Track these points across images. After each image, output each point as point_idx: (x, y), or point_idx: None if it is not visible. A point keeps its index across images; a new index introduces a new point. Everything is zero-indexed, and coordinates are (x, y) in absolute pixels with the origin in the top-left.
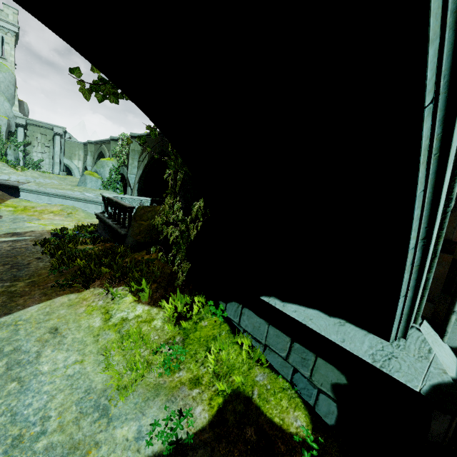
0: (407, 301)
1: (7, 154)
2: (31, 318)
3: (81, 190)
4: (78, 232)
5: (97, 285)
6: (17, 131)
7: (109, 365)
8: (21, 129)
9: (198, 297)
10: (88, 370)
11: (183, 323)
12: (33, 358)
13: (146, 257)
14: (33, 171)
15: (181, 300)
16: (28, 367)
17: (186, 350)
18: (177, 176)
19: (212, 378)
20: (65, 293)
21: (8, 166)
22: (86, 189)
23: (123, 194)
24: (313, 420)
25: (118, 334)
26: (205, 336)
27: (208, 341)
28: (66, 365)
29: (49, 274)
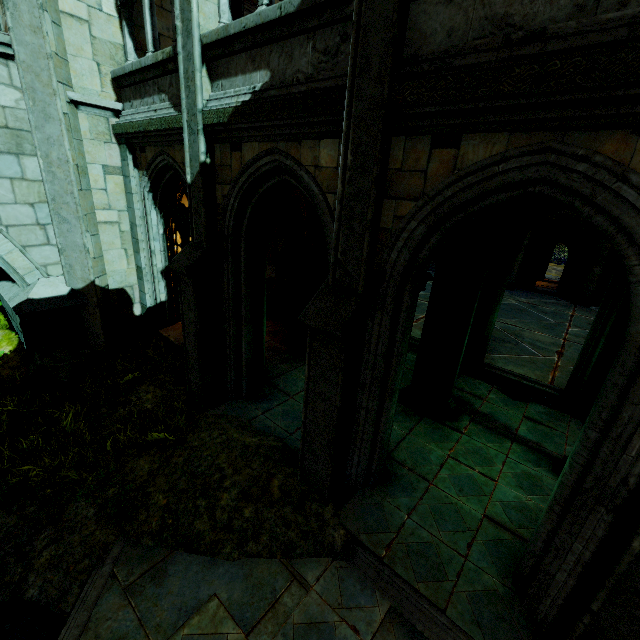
0: (4, 260)
1: None
2: None
3: None
4: None
5: None
6: None
7: None
8: None
9: None
10: None
11: None
12: None
13: None
14: None
15: None
16: None
17: None
18: None
19: None
20: None
21: None
22: None
23: None
24: (17, 348)
25: None
26: None
27: None
28: None
29: None
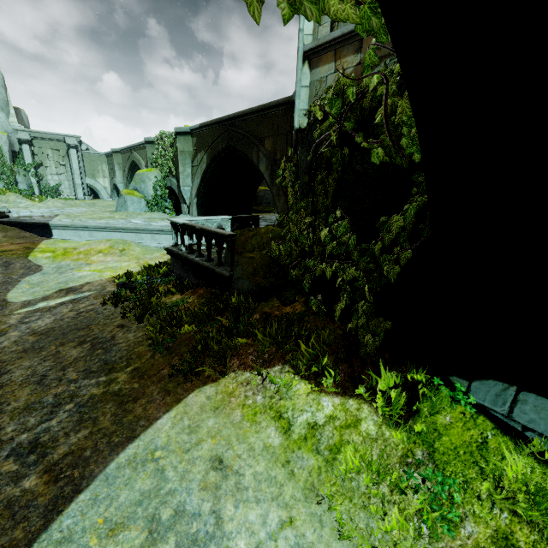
0: None
1: (17, 182)
2: (170, 442)
3: (123, 216)
4: (149, 277)
5: (237, 367)
6: (22, 150)
7: (354, 535)
8: (26, 146)
9: (413, 373)
10: (310, 538)
11: (417, 425)
12: (212, 527)
13: (288, 310)
14: (54, 200)
15: (388, 382)
16: (213, 547)
17: (454, 479)
18: (314, 176)
19: (530, 533)
20: (194, 385)
21: (23, 198)
22: (129, 214)
23: (175, 214)
24: None
25: (318, 456)
26: (462, 445)
27: (474, 455)
28: (269, 533)
29: (153, 354)
